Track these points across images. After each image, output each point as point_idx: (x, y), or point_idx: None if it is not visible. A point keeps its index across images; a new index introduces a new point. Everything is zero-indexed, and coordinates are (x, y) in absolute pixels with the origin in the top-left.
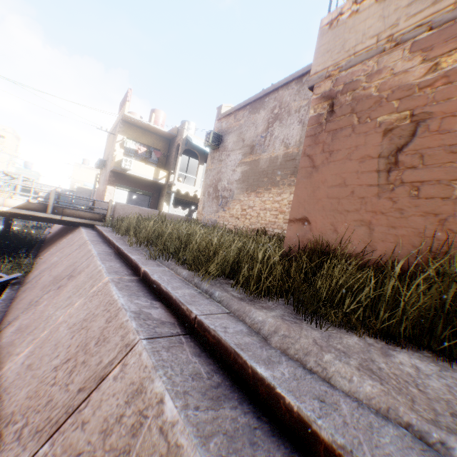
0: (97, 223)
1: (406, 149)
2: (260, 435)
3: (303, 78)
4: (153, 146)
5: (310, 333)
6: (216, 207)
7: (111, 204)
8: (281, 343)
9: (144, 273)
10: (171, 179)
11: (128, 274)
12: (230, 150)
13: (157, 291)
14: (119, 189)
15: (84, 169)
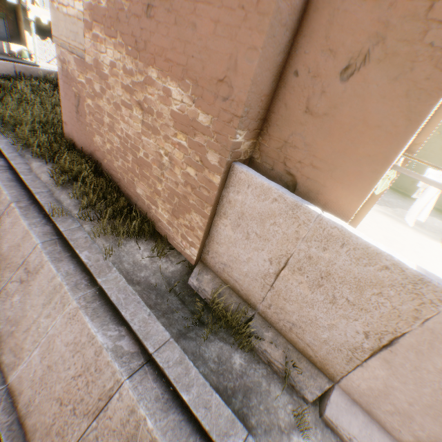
0: None
1: (80, 108)
2: (19, 186)
3: None
4: None
5: (45, 169)
6: None
7: None
8: (36, 171)
9: None
10: None
11: None
12: None
13: (3, 154)
14: None
15: None
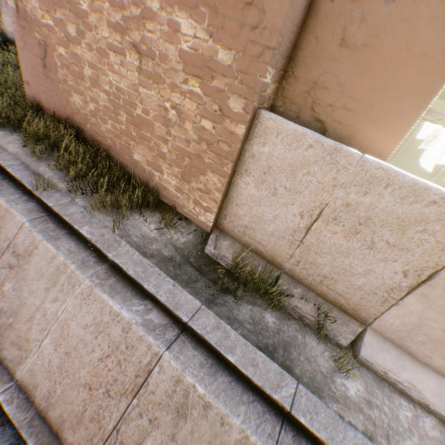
0: None
1: (47, 60)
2: None
3: None
4: None
5: (11, 139)
6: None
7: None
8: None
9: None
10: None
11: None
12: None
13: None
14: None
15: None
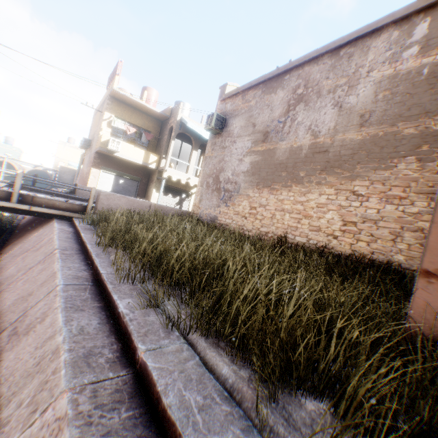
0: (76, 216)
1: None
2: None
3: (340, 51)
4: (143, 127)
5: None
6: (217, 201)
7: (93, 193)
8: None
9: (144, 368)
10: (161, 164)
11: (112, 360)
12: (236, 136)
13: None
14: (105, 172)
15: (69, 148)
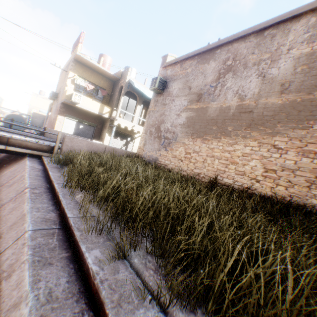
0: (45, 154)
1: None
2: None
3: (264, 32)
4: (99, 85)
5: None
6: (158, 146)
7: (59, 136)
8: None
9: None
10: (113, 115)
11: None
12: (174, 95)
13: None
14: (68, 119)
15: (40, 98)
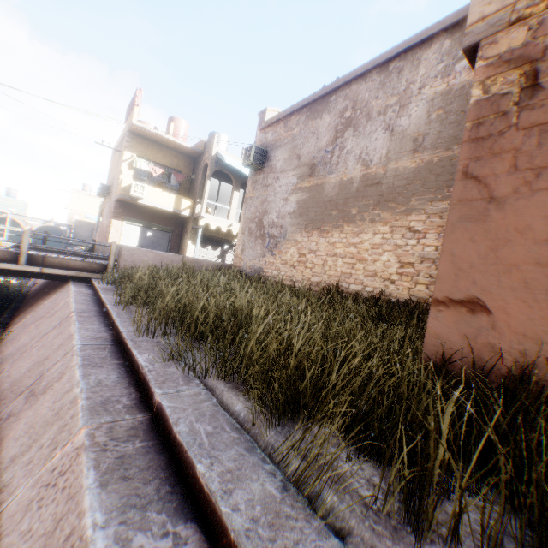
0: (95, 276)
1: None
2: None
3: (389, 65)
4: (172, 167)
5: None
6: (261, 250)
7: (114, 248)
8: None
9: (160, 409)
10: (197, 210)
11: (130, 406)
12: (279, 171)
13: (187, 476)
14: (129, 224)
15: (85, 197)
